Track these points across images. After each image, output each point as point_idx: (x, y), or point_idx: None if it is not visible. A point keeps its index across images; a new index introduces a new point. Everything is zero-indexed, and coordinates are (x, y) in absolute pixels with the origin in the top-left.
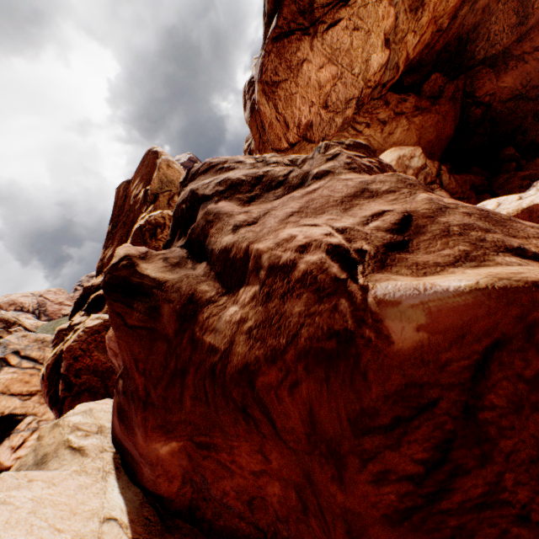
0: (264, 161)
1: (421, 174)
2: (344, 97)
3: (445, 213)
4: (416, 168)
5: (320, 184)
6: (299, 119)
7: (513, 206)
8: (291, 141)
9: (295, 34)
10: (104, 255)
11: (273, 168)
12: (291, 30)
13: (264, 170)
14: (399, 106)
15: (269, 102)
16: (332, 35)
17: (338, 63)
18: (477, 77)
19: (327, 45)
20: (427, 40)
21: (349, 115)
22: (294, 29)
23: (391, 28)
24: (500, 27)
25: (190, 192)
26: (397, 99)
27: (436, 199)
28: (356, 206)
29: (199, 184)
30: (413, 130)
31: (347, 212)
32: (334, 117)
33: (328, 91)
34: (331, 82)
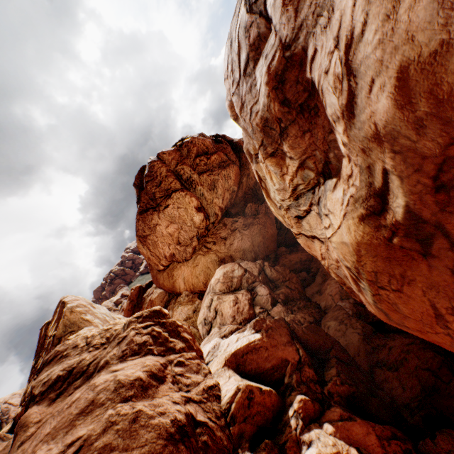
0: (90, 343)
1: (244, 279)
2: (188, 236)
3: (105, 433)
4: (239, 276)
5: (81, 392)
6: (164, 253)
7: (228, 350)
8: (165, 264)
9: (149, 211)
10: (27, 388)
11: (87, 355)
12: (148, 208)
13: (80, 359)
14: (233, 225)
15: (144, 246)
16: (168, 211)
17: (177, 222)
18: None
19: (167, 215)
20: (229, 197)
21: (196, 244)
22: (149, 208)
23: (198, 203)
24: None
25: (31, 388)
26: (232, 221)
27: (116, 412)
28: (73, 428)
29: (40, 377)
30: (245, 238)
31: (64, 437)
32: (186, 248)
33: (177, 236)
34: (177, 231)
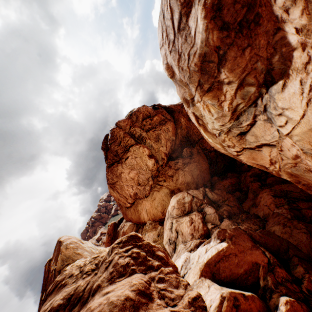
0: (83, 270)
1: (193, 203)
2: (145, 178)
3: None
4: (189, 201)
5: None
6: (129, 193)
7: (201, 261)
8: (131, 202)
9: (115, 164)
10: None
11: (81, 281)
12: (113, 162)
13: (76, 286)
14: (176, 165)
15: (114, 190)
16: (128, 161)
17: (135, 169)
18: (203, 143)
19: (128, 165)
20: (170, 145)
21: (152, 183)
22: (114, 162)
23: (149, 152)
24: (196, 129)
25: None
26: (174, 163)
27: None
28: None
29: (44, 307)
30: (186, 173)
31: None
32: (145, 187)
33: (137, 179)
34: (136, 175)
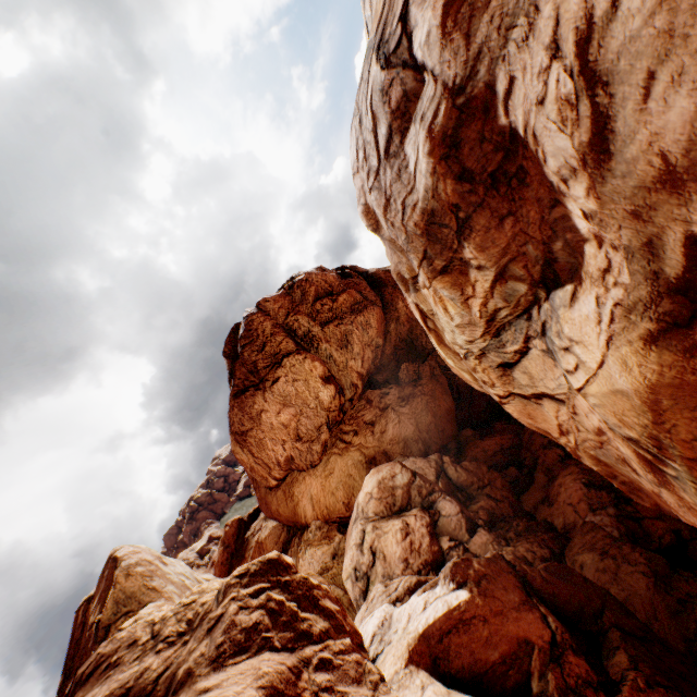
0: (159, 633)
1: (413, 489)
2: (313, 425)
3: None
4: (404, 484)
5: None
6: (276, 458)
7: (412, 630)
8: (279, 476)
9: (249, 390)
10: None
11: (154, 659)
12: (246, 387)
13: (141, 669)
14: (383, 400)
15: (243, 448)
16: (278, 388)
17: (293, 404)
18: None
19: (277, 394)
20: (372, 355)
21: (327, 437)
22: (248, 386)
23: (325, 370)
24: None
25: None
26: (379, 394)
27: None
28: None
29: None
30: (404, 420)
31: None
32: (311, 445)
33: (295, 426)
34: (295, 419)
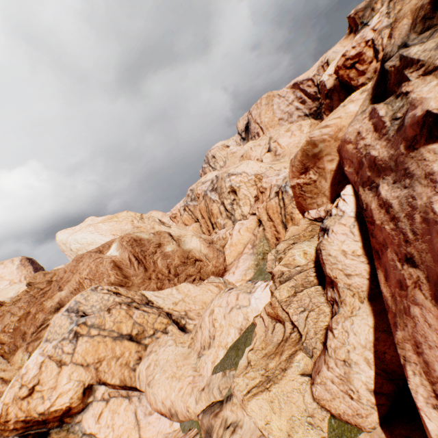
0: None
1: None
2: None
3: None
4: None
5: None
6: None
7: None
8: None
9: None
10: None
11: None
12: None
13: None
14: None
15: None
16: None
17: None
18: None
19: None
20: None
21: None
22: None
23: None
24: None
25: None
26: None
27: None
28: None
29: None
30: None
31: None
32: None
33: None
34: None
